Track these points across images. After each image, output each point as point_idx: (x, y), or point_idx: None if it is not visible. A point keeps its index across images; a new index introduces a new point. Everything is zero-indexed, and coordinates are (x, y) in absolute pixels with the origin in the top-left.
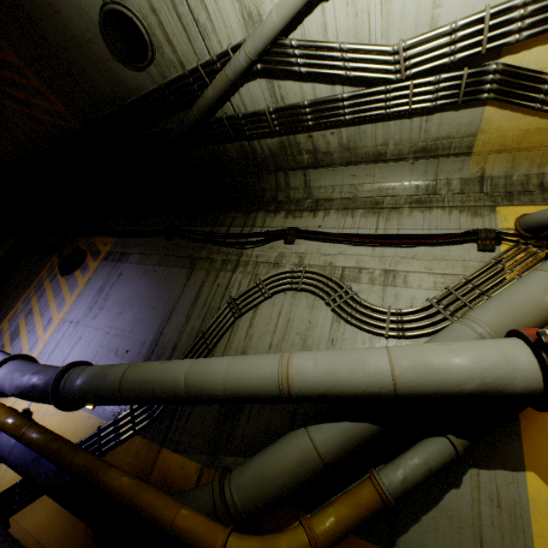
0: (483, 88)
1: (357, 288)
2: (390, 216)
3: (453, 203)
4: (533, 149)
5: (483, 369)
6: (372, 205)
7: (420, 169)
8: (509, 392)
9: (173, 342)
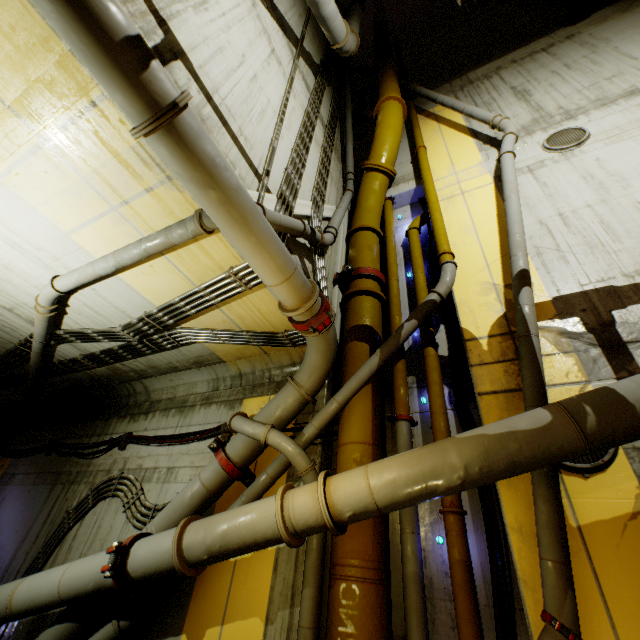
0: (184, 339)
1: (148, 487)
2: (188, 414)
3: (224, 398)
4: (254, 355)
5: (96, 572)
6: (182, 403)
7: (206, 372)
8: (108, 586)
9: (20, 565)
